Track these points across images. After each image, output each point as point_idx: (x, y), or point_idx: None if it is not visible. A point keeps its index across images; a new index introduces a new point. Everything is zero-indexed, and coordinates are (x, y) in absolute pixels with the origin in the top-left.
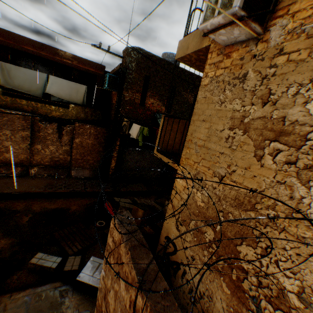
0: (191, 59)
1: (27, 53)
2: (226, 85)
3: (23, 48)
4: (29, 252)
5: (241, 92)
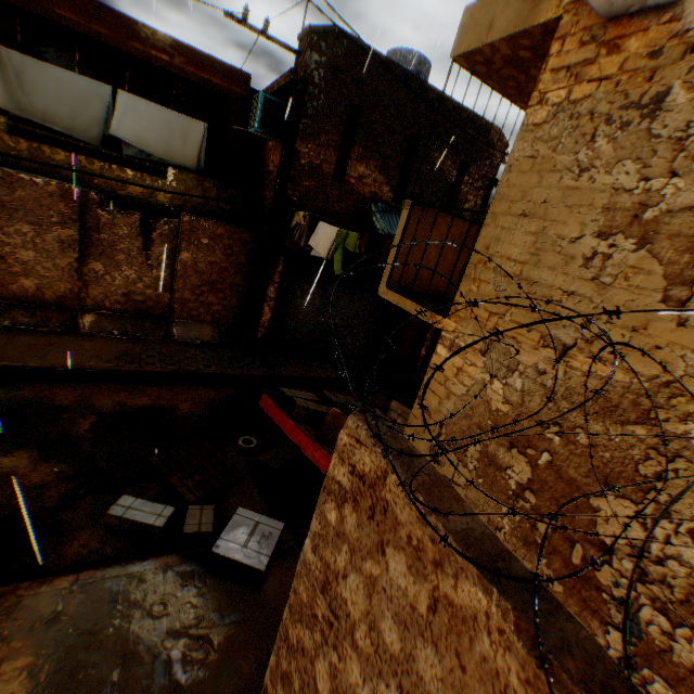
0: (495, 59)
1: (61, 28)
2: (598, 125)
3: (52, 13)
4: (101, 494)
5: (643, 144)
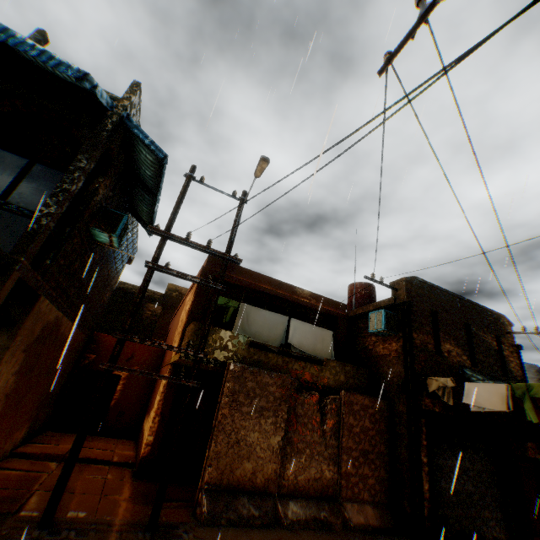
0: None
1: (261, 293)
2: None
3: (261, 286)
4: None
5: None
